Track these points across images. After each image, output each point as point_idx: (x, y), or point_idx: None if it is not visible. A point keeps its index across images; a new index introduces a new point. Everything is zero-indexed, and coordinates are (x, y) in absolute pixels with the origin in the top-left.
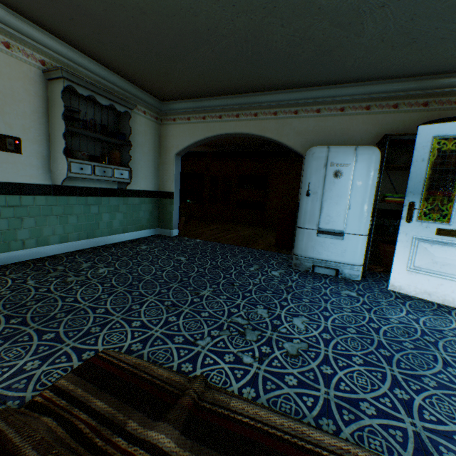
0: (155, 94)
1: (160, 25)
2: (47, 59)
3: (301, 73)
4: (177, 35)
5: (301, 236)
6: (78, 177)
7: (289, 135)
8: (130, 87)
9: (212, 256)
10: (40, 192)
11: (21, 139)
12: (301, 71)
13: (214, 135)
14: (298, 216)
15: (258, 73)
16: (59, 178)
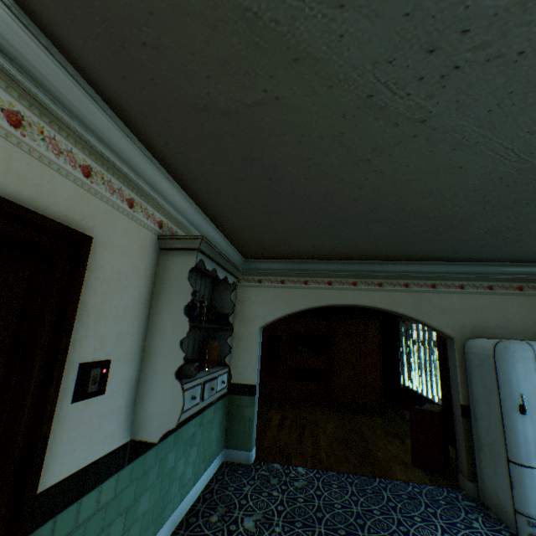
0: (247, 252)
1: (363, 199)
2: (165, 218)
3: (459, 251)
4: (369, 209)
5: (528, 480)
6: (186, 416)
7: (430, 311)
8: (225, 246)
9: (387, 532)
10: (110, 467)
11: (109, 361)
12: (462, 250)
13: (322, 305)
14: (512, 444)
15: (412, 247)
16: (154, 426)
